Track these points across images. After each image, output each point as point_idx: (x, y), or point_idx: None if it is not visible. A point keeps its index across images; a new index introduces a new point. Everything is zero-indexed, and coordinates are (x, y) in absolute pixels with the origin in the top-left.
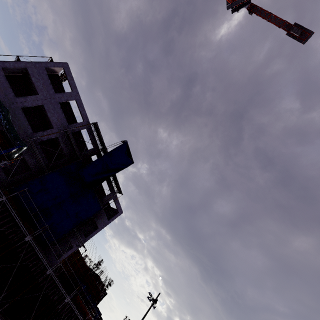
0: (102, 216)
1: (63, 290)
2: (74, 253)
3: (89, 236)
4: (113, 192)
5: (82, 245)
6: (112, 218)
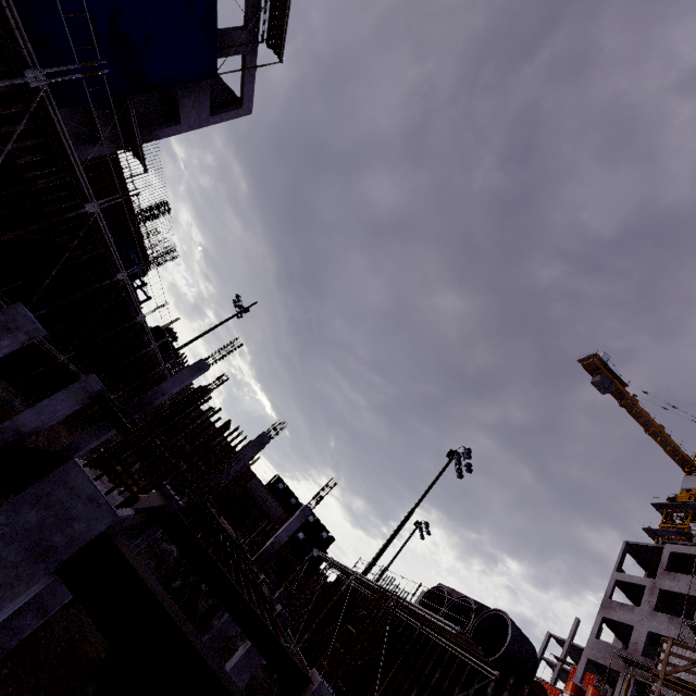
0: (200, 93)
1: (117, 256)
2: (105, 161)
3: (151, 134)
4: (253, 31)
5: (129, 150)
6: (221, 114)
